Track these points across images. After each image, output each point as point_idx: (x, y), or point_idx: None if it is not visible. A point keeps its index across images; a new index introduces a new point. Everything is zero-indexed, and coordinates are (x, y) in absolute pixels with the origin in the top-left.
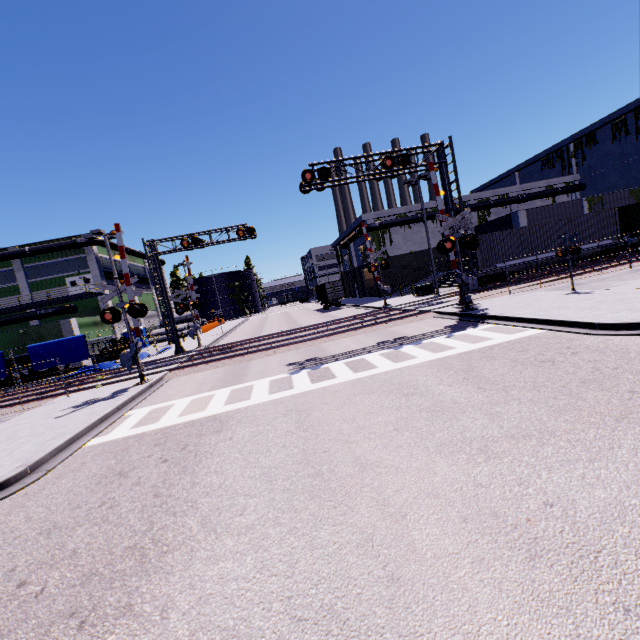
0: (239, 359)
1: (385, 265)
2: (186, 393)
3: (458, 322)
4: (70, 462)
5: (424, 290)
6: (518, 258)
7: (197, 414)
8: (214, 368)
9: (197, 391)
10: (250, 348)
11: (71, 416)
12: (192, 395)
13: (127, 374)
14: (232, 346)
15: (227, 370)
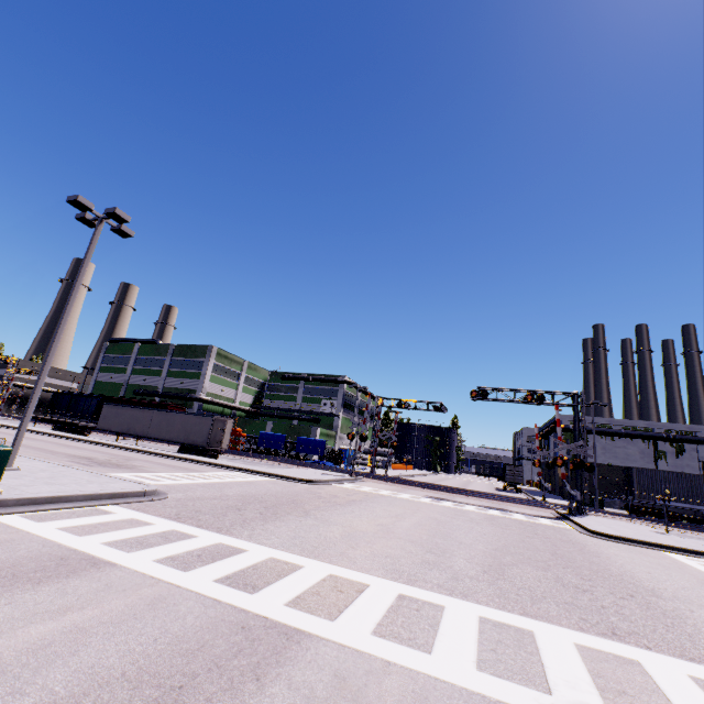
0: (404, 486)
1: (549, 464)
2: (371, 486)
3: (552, 517)
4: (329, 485)
5: (591, 501)
6: (686, 502)
7: (374, 491)
8: (389, 485)
9: (377, 488)
10: (415, 484)
11: (324, 475)
12: (374, 488)
13: (342, 471)
14: (405, 480)
15: (395, 487)
